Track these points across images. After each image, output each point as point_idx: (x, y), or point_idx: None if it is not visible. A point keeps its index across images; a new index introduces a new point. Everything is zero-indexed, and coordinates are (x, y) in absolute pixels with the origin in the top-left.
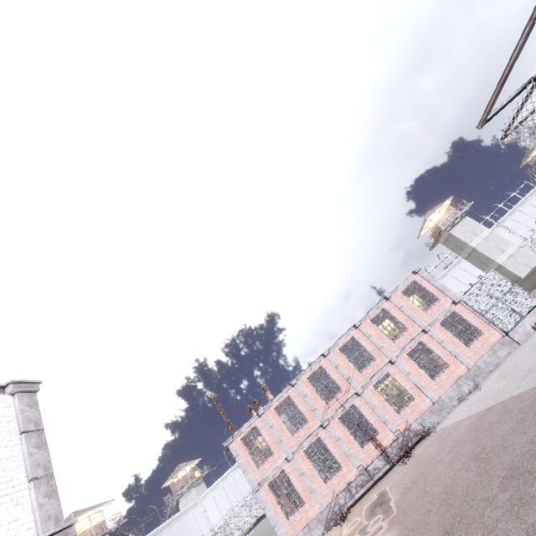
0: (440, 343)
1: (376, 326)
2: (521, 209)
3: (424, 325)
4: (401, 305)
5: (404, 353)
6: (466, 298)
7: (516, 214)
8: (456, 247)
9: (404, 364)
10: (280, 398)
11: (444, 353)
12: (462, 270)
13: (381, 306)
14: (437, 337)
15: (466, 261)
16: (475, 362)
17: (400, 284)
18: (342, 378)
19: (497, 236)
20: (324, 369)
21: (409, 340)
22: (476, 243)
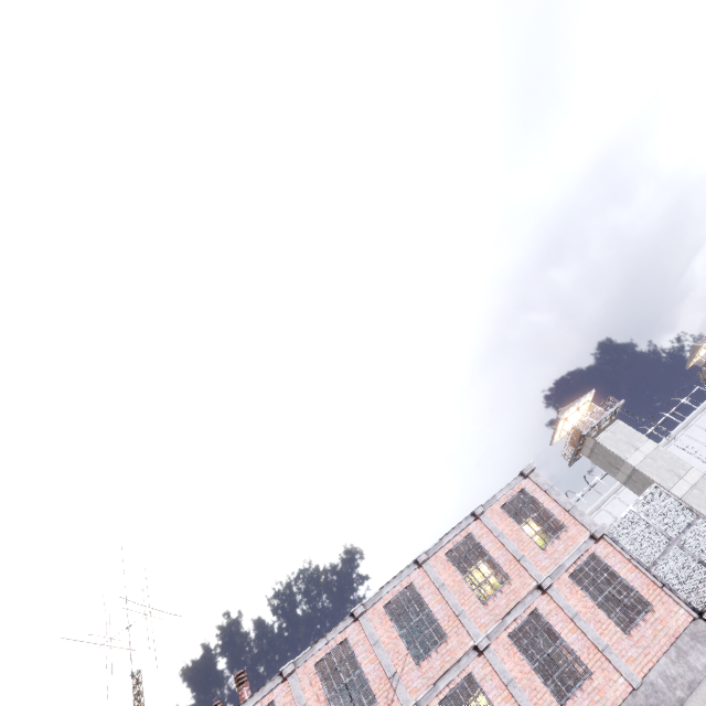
0: (571, 619)
1: (455, 566)
2: (698, 423)
3: (540, 575)
4: (500, 530)
5: (504, 631)
6: (613, 531)
7: (692, 429)
8: (607, 463)
9: (504, 658)
10: (256, 704)
11: (581, 643)
12: (624, 504)
13: (466, 530)
14: (566, 603)
15: (627, 491)
16: (645, 672)
17: (500, 492)
18: (382, 673)
19: (666, 453)
20: (350, 648)
21: (514, 604)
22: (636, 460)
